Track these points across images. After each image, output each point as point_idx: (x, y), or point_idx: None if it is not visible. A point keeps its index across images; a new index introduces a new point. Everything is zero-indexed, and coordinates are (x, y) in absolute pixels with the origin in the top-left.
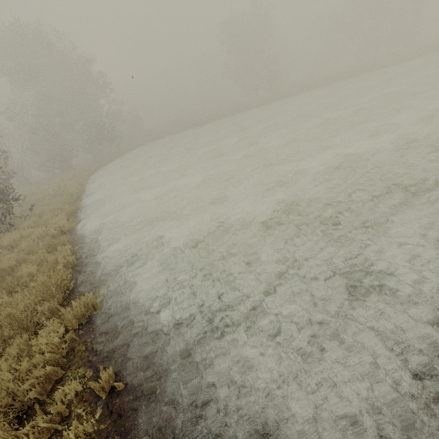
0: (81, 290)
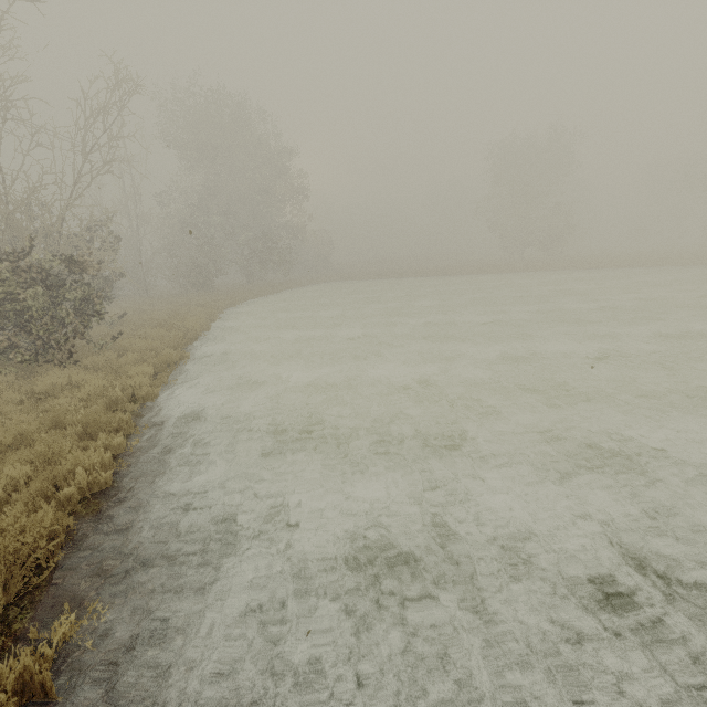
0: (70, 581)
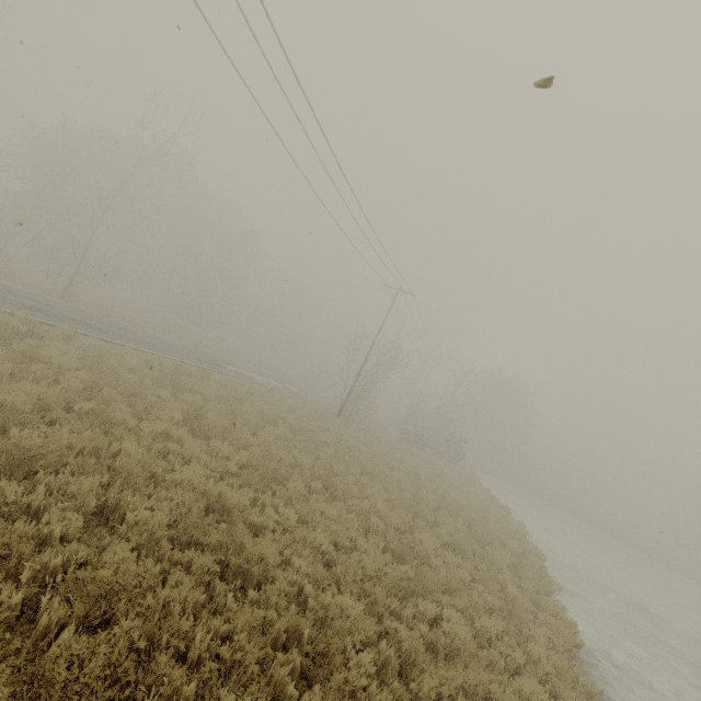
0: None
